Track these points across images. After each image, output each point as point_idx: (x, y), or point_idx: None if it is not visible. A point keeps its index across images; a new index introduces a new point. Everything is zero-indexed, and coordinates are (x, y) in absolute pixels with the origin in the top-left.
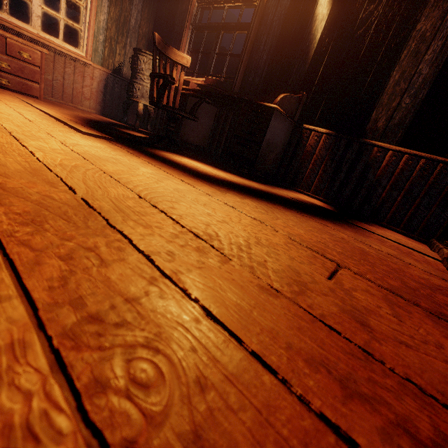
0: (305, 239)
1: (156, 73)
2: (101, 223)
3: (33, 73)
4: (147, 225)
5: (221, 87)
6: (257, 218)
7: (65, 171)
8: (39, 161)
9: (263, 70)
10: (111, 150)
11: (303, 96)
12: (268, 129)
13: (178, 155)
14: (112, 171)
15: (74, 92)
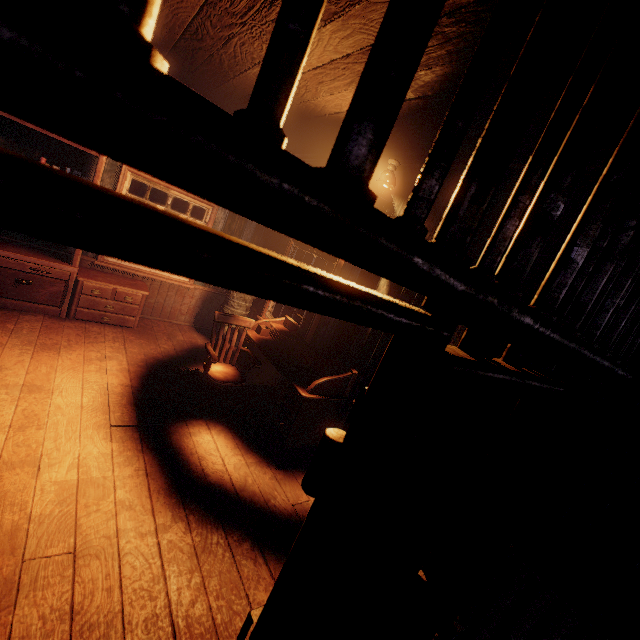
0: (178, 610)
1: (207, 348)
2: (6, 604)
3: (133, 309)
4: (35, 602)
5: (295, 332)
6: (158, 576)
7: (34, 528)
8: (26, 515)
9: (332, 328)
10: (114, 458)
11: (352, 375)
12: (299, 413)
13: (210, 423)
14: (77, 511)
15: (172, 310)
